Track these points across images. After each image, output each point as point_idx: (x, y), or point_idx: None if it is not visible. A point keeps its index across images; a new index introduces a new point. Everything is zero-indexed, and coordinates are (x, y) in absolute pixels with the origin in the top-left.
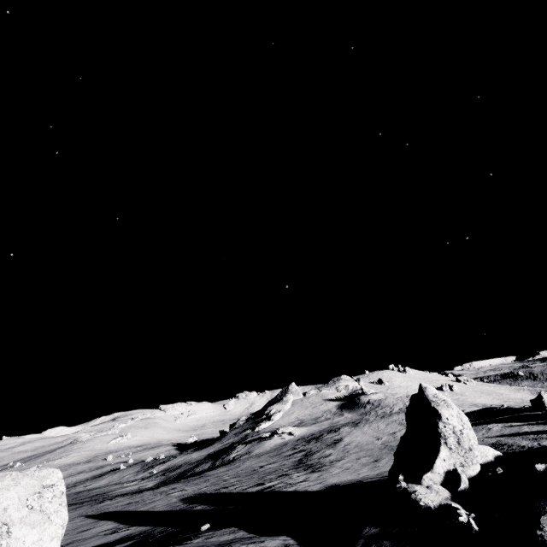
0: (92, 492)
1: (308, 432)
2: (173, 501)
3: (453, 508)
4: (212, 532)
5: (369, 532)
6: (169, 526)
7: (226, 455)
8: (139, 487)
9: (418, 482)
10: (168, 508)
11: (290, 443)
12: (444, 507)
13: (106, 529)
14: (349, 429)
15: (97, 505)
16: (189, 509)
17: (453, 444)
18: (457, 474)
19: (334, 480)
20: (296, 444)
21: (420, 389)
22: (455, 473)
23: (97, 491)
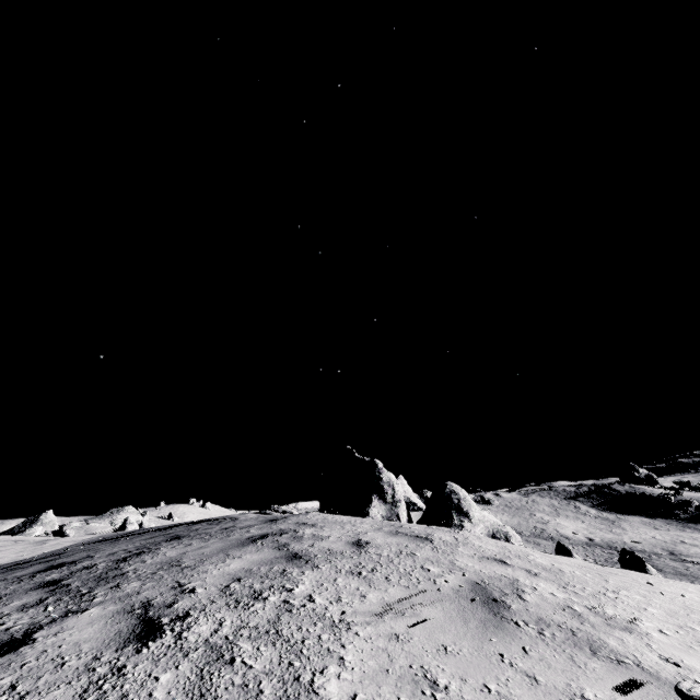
0: None
1: None
2: None
3: None
4: None
5: None
6: None
7: None
8: None
9: None
10: None
11: None
12: None
13: None
14: None
15: None
16: None
17: None
18: None
19: None
20: None
21: (126, 517)
22: None
23: None
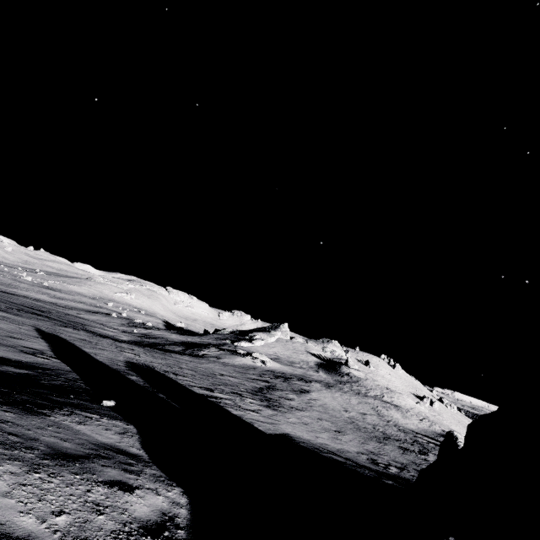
0: (77, 319)
1: (279, 369)
2: (119, 358)
3: None
4: (100, 416)
5: None
6: (84, 378)
7: (198, 350)
8: (114, 335)
9: None
10: (108, 362)
11: (259, 369)
12: None
13: (32, 347)
14: (320, 387)
15: (58, 327)
16: (123, 374)
17: None
18: None
19: (287, 429)
20: (264, 372)
21: None
22: None
23: (82, 320)
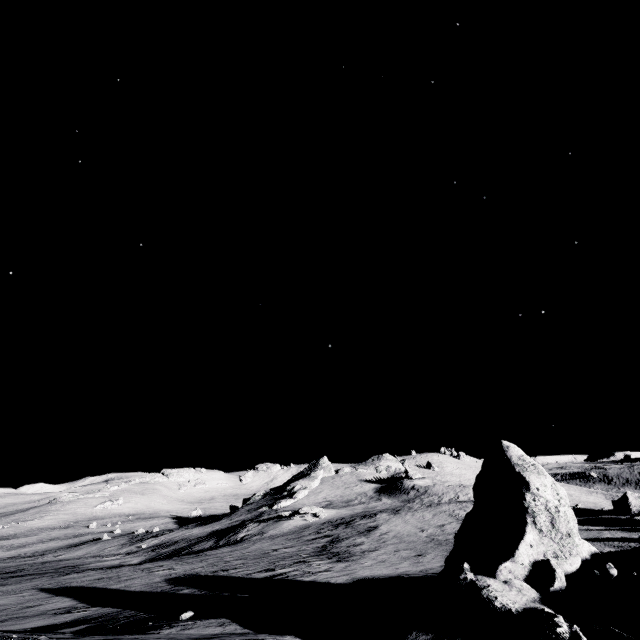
0: (62, 563)
1: (336, 516)
2: (155, 580)
3: (547, 614)
4: (193, 621)
5: (417, 639)
6: (141, 610)
7: (234, 534)
8: (121, 563)
9: (491, 574)
10: (147, 588)
11: (313, 526)
12: (532, 612)
13: (59, 607)
14: (387, 516)
15: (59, 577)
16: (173, 592)
17: (544, 524)
18: (550, 567)
19: (365, 573)
20: (320, 527)
21: (499, 448)
22: (546, 566)
23: (69, 562)
